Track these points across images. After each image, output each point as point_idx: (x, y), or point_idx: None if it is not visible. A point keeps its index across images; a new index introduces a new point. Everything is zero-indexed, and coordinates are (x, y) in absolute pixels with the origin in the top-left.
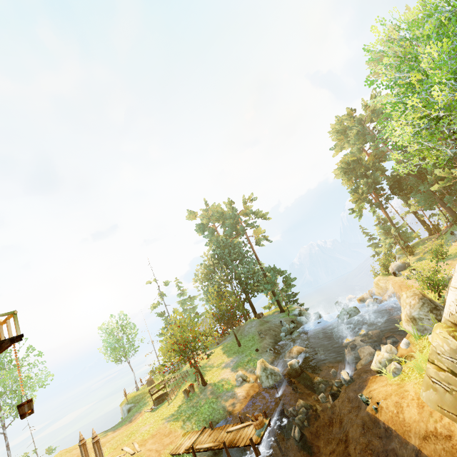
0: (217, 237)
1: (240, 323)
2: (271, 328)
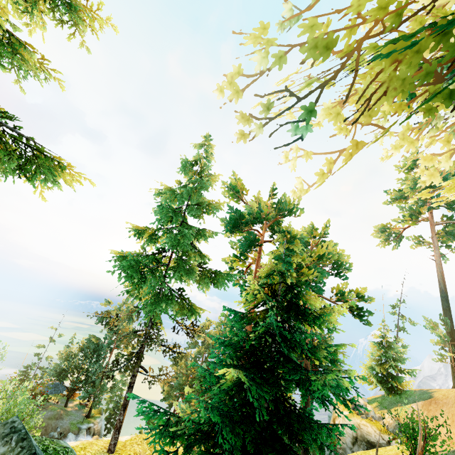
0: (93, 336)
1: (73, 398)
2: (48, 426)
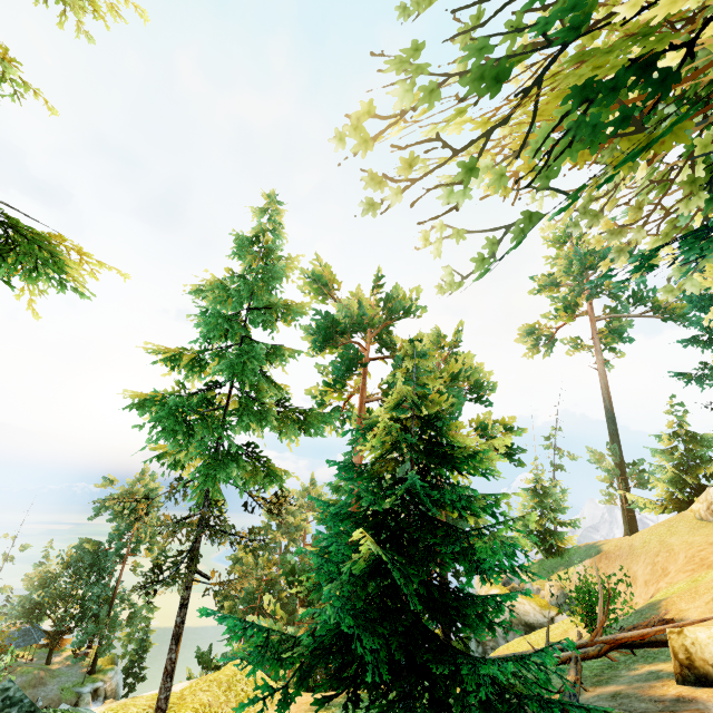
0: (87, 540)
1: (61, 648)
2: None
